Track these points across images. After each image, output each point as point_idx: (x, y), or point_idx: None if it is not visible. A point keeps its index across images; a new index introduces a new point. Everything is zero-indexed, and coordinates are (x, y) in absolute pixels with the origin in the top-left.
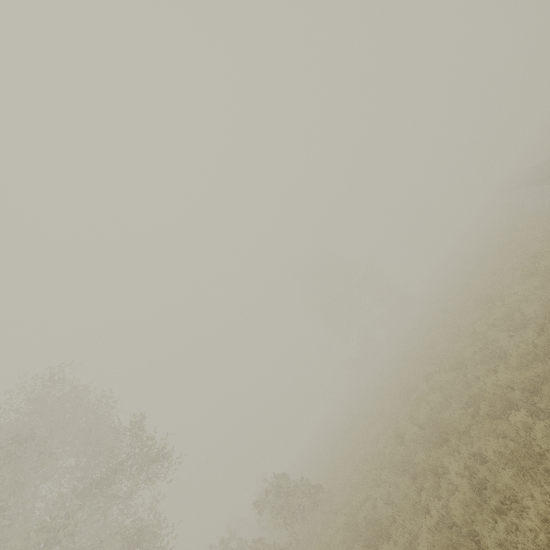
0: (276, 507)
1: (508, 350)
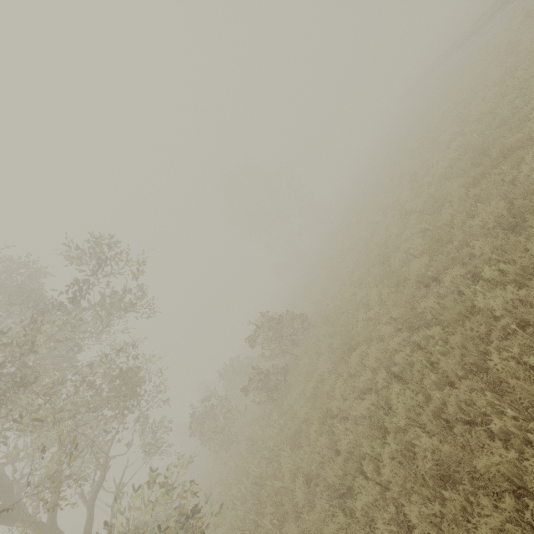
0: (269, 336)
1: (527, 78)
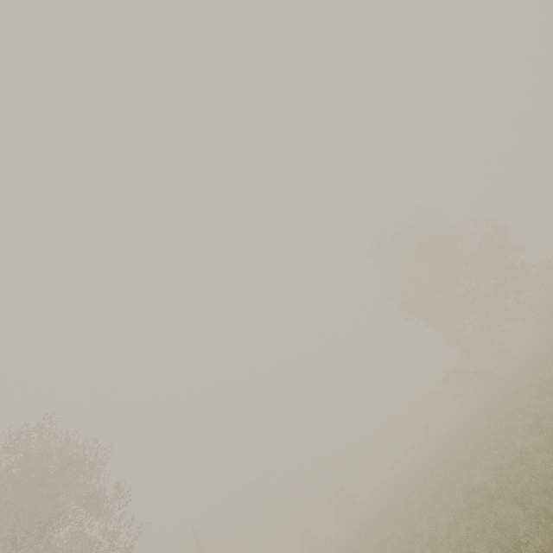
0: None
1: None
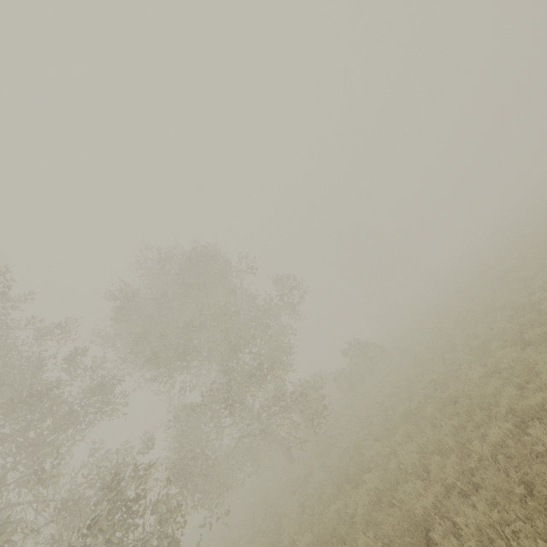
0: (357, 353)
1: None
